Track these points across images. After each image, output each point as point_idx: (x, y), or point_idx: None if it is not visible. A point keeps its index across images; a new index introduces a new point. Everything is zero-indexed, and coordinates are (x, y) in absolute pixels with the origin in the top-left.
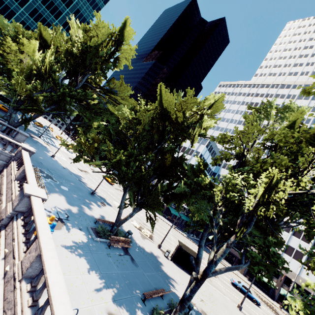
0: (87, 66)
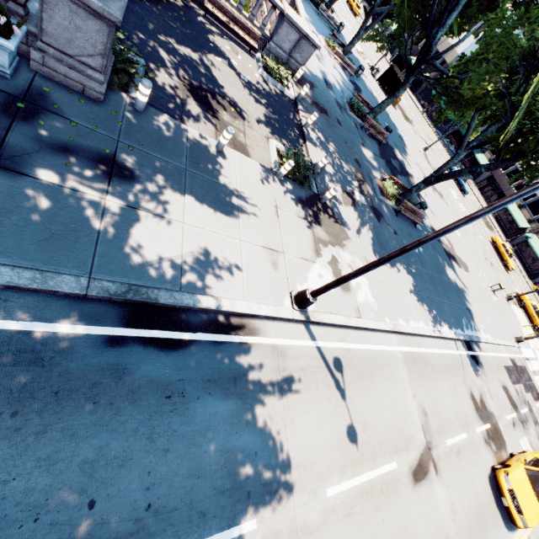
0: None
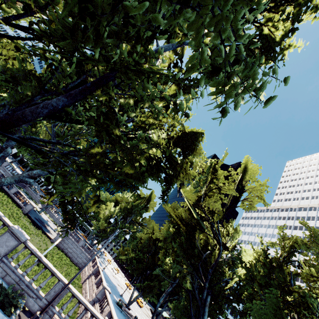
0: (133, 212)
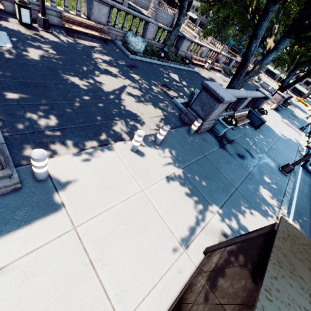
0: None
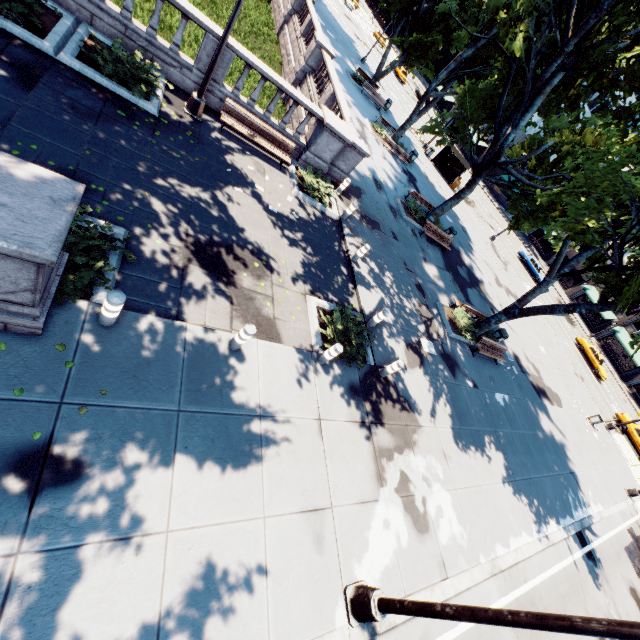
0: None
